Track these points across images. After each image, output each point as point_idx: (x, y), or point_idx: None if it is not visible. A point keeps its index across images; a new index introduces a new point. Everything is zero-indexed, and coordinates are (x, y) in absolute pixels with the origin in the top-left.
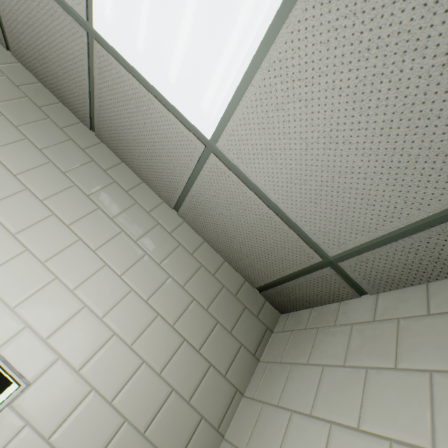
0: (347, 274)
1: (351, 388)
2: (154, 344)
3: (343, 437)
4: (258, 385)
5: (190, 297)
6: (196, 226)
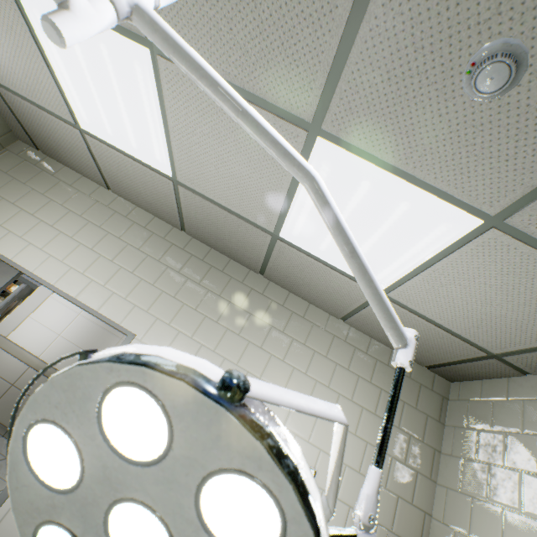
0: (510, 362)
1: (531, 449)
2: (368, 429)
3: (532, 480)
4: (452, 445)
5: (378, 389)
6: (362, 329)
